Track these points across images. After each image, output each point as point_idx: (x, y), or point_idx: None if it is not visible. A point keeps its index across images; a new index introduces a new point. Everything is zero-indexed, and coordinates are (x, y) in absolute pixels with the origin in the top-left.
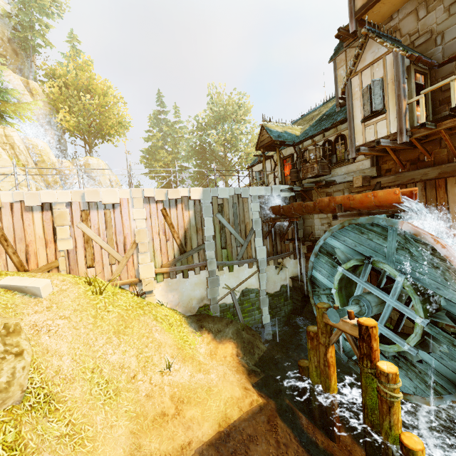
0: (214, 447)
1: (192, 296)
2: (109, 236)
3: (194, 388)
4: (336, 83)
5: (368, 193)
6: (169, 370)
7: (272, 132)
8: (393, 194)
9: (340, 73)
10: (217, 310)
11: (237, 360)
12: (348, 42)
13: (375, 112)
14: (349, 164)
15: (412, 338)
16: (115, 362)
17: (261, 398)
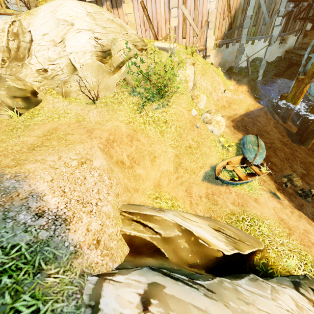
0: (245, 116)
1: (226, 60)
2: (195, 16)
3: (235, 99)
4: None
5: None
6: (224, 92)
7: None
8: None
9: None
10: (237, 70)
11: (248, 93)
12: None
13: None
14: None
15: None
16: (204, 86)
17: (261, 105)
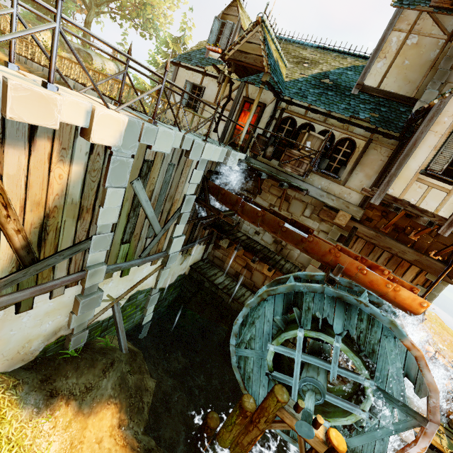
0: None
1: (32, 336)
2: None
3: None
4: (379, 49)
5: (391, 283)
6: None
7: (270, 52)
8: (418, 304)
9: (391, 37)
10: (83, 338)
11: (121, 438)
12: (440, 2)
13: (444, 174)
14: (334, 182)
15: (340, 420)
16: None
17: None
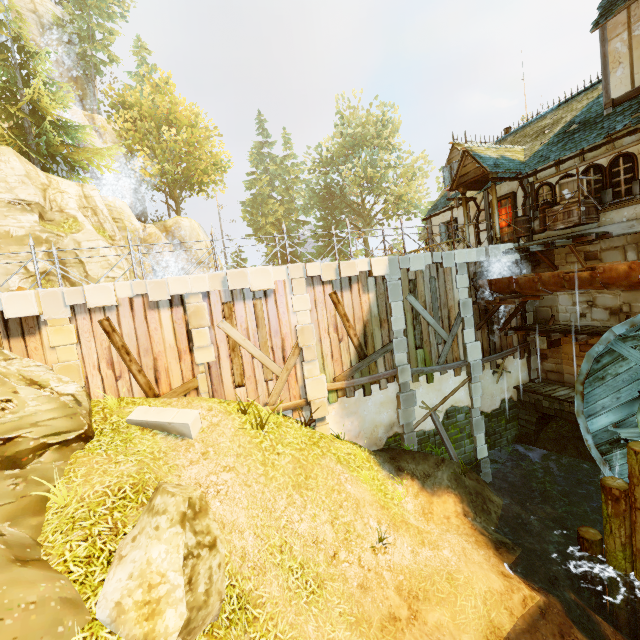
0: None
1: (376, 422)
2: (262, 339)
3: (428, 575)
4: (605, 65)
5: None
6: (382, 545)
7: (484, 159)
8: None
9: (613, 47)
10: (414, 441)
11: (468, 523)
12: None
13: None
14: (639, 204)
15: None
16: (305, 534)
17: (535, 593)
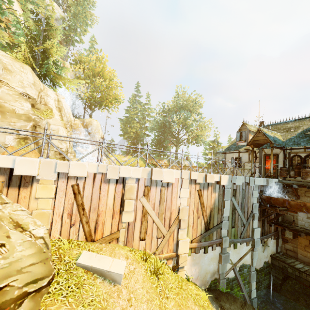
0: None
1: (207, 270)
2: (160, 211)
3: None
4: None
5: None
6: None
7: (269, 136)
8: None
9: None
10: (224, 285)
11: None
12: None
13: None
14: None
15: None
16: None
17: None
